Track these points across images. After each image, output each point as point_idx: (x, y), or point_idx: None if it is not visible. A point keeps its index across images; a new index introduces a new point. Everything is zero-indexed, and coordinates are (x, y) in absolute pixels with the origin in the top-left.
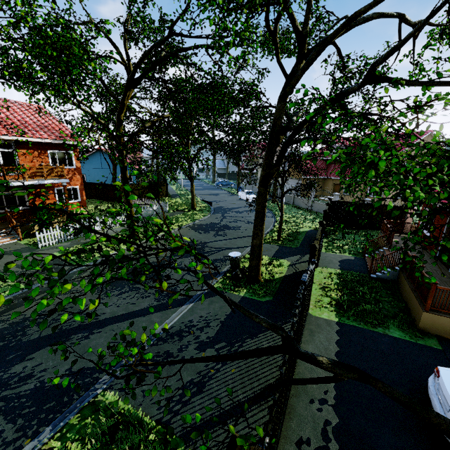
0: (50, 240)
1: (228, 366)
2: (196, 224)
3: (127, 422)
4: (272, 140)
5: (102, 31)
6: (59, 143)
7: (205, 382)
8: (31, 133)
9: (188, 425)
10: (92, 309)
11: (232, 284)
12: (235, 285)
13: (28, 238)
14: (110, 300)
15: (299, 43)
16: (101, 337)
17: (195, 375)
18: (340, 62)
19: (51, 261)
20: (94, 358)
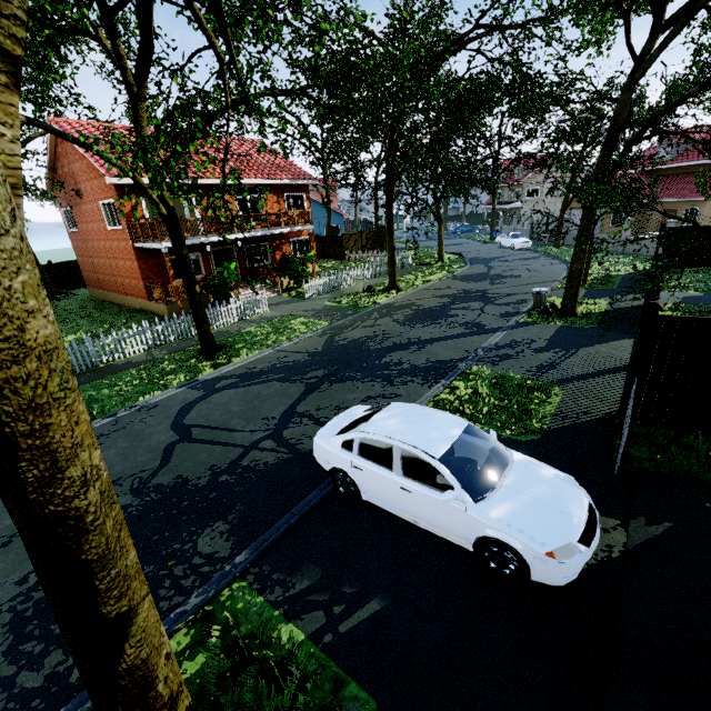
0: (312, 292)
1: (572, 359)
2: (457, 275)
3: (503, 378)
4: (611, 140)
5: (372, 34)
6: (293, 184)
7: (555, 365)
8: (271, 175)
9: (553, 379)
10: (409, 334)
11: (542, 318)
12: (547, 319)
13: (285, 293)
14: (420, 330)
15: (654, 13)
16: (436, 348)
17: (543, 362)
18: (710, 23)
19: (330, 307)
20: (443, 357)
